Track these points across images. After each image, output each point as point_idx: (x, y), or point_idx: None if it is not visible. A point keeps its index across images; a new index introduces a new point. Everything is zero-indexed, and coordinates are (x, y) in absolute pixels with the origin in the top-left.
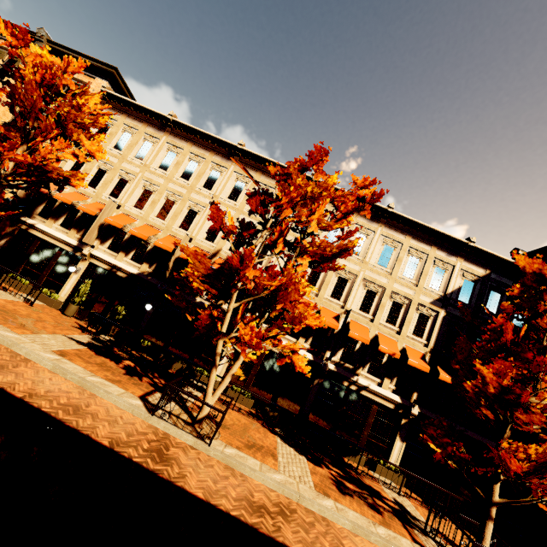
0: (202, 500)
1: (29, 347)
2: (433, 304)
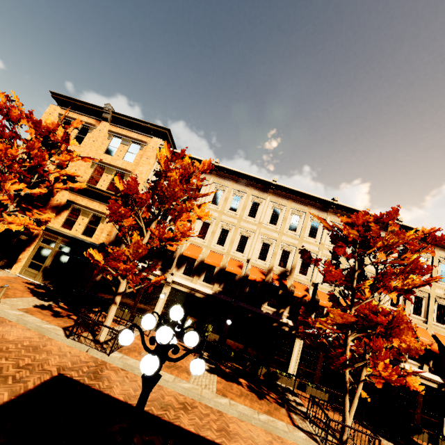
0: None
1: (208, 396)
2: None
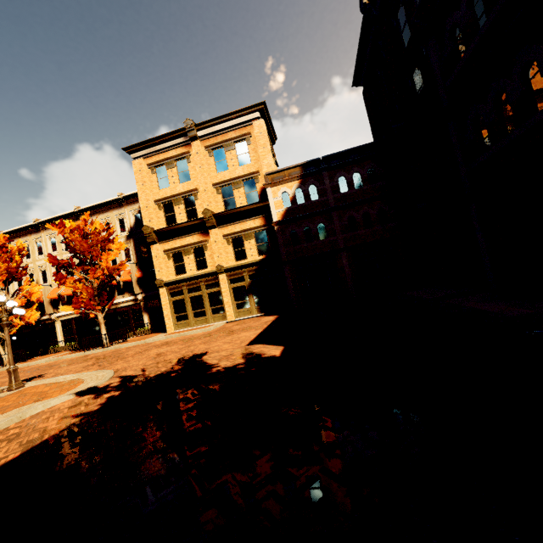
0: None
1: None
2: (126, 241)
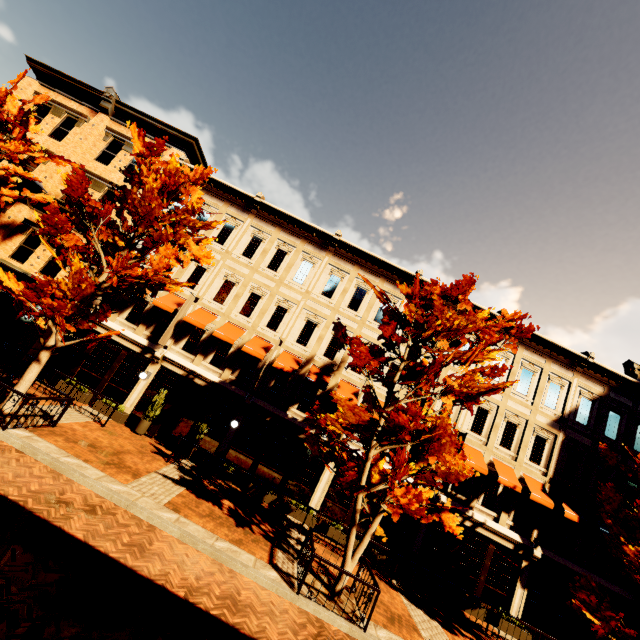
0: None
1: (145, 505)
2: (551, 426)
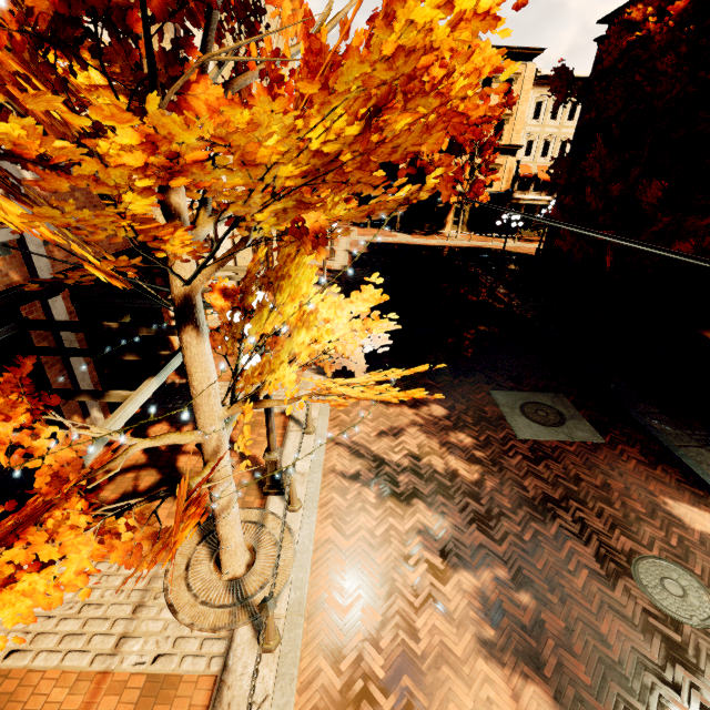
0: None
1: None
2: None
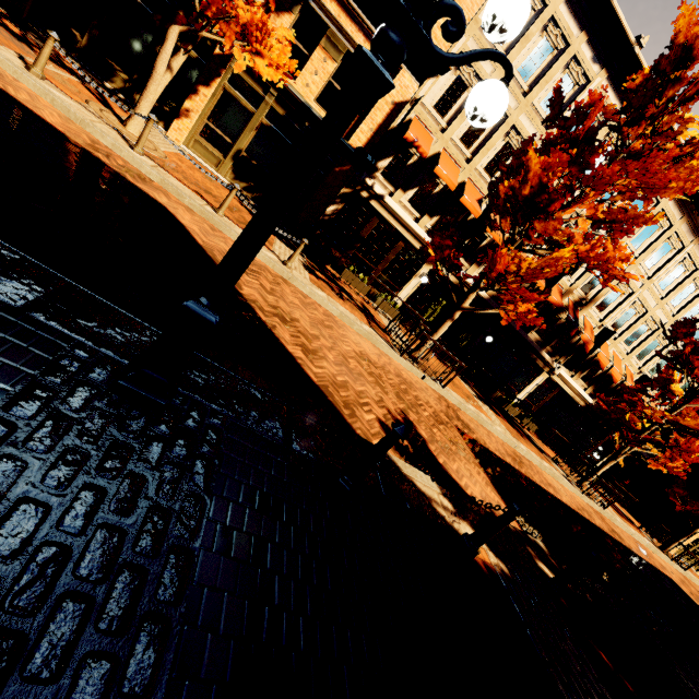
0: (646, 561)
1: (516, 443)
2: None
